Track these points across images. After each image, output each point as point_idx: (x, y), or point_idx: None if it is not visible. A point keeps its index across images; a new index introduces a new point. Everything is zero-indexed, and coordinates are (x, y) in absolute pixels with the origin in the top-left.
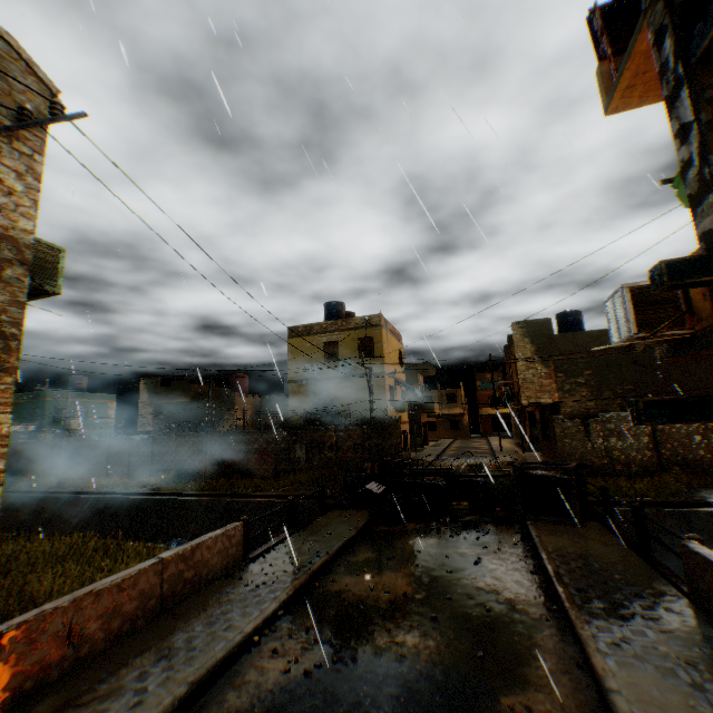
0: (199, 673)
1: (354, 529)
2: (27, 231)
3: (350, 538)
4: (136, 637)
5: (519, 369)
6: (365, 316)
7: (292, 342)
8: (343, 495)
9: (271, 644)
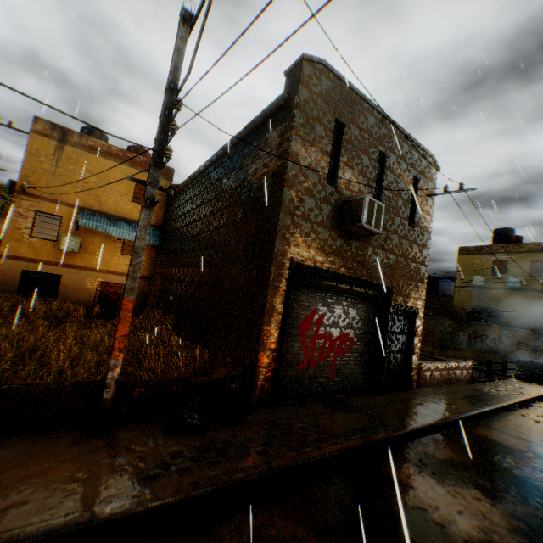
0: (492, 405)
1: (540, 392)
2: (430, 227)
3: (539, 394)
4: (445, 387)
5: None
6: (542, 243)
7: (461, 258)
8: (520, 371)
9: (516, 413)
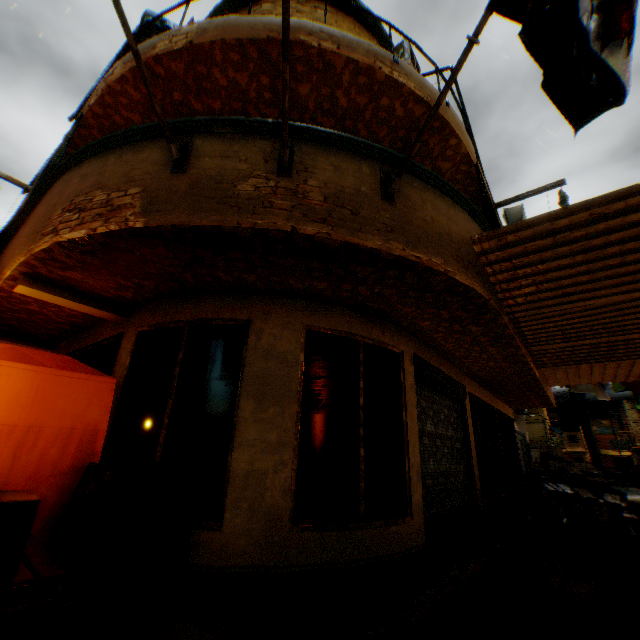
0: None
1: None
2: None
3: None
4: None
5: (629, 425)
6: None
7: None
8: None
9: None
